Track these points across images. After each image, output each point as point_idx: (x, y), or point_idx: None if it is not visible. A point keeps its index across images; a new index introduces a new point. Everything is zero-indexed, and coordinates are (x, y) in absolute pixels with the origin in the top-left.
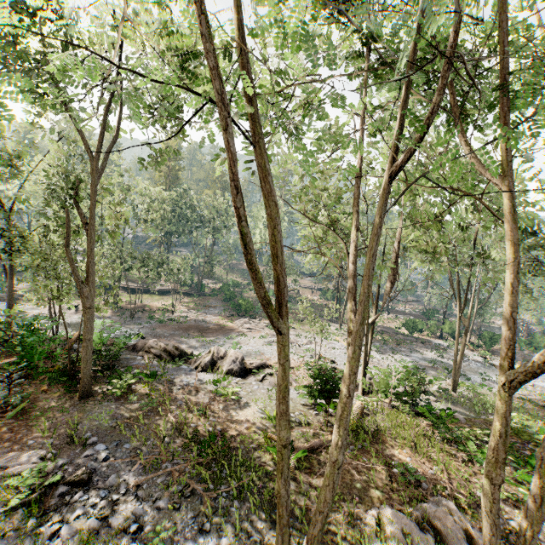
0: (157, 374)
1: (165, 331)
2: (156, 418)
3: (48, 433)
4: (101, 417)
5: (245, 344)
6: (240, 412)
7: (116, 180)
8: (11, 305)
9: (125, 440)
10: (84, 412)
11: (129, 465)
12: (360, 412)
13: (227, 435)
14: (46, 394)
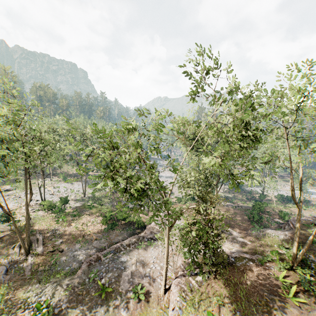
0: None
1: None
2: None
3: None
4: None
5: None
6: None
7: None
8: None
9: None
10: None
11: None
12: None
13: None
14: None
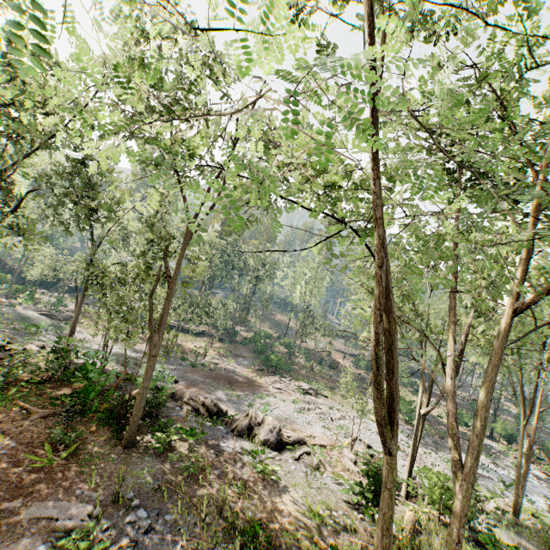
0: (196, 432)
1: (196, 377)
2: (195, 487)
3: (94, 484)
4: (143, 475)
5: (275, 407)
6: (280, 498)
7: (180, 226)
8: (72, 331)
9: (166, 509)
10: (127, 465)
11: (170, 543)
12: (412, 527)
13: (268, 526)
14: (93, 436)
